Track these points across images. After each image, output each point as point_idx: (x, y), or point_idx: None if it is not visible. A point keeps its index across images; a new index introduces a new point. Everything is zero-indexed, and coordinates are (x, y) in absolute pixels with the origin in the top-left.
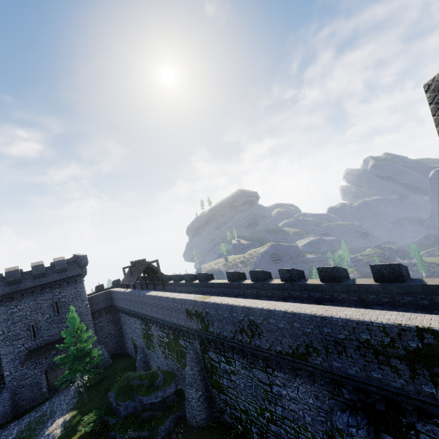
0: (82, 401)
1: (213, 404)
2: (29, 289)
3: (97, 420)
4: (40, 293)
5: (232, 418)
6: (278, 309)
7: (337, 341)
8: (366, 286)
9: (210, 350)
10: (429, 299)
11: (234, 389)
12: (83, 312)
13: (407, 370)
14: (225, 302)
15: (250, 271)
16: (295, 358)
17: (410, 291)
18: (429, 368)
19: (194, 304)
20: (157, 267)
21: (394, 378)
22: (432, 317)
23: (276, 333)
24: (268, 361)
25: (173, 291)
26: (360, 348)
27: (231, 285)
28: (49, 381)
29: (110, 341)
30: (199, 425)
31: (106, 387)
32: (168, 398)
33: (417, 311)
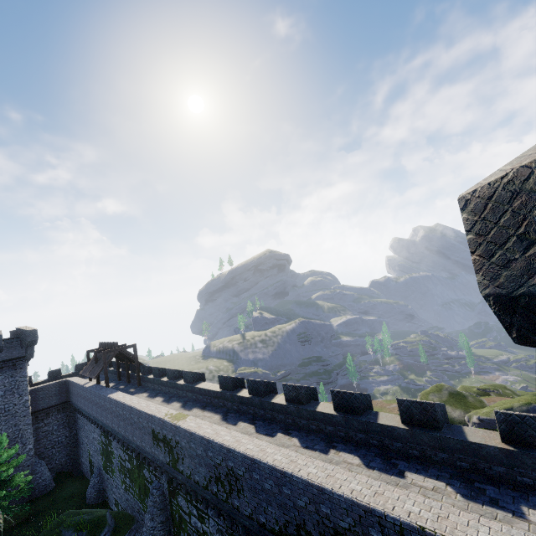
0: None
1: None
2: None
3: None
4: None
5: None
6: (265, 461)
7: (338, 530)
8: (391, 428)
9: (180, 495)
10: (470, 462)
11: None
12: (19, 412)
13: None
14: (201, 431)
15: (248, 380)
16: None
17: (446, 446)
18: None
19: (162, 426)
20: (133, 355)
21: None
22: (469, 518)
23: (260, 495)
24: (250, 530)
25: (150, 392)
26: None
27: (223, 395)
28: None
29: (57, 453)
30: None
31: (33, 530)
32: None
33: (453, 479)
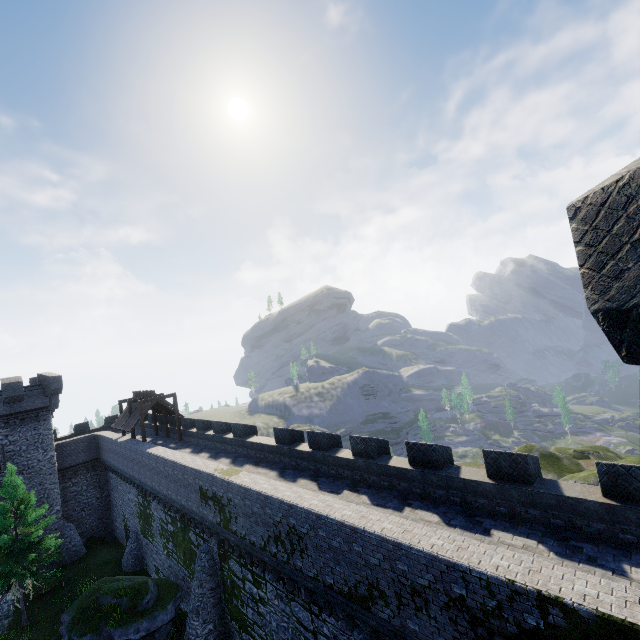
0: (18, 625)
1: None
2: None
3: None
4: None
5: None
6: (333, 516)
7: (416, 588)
8: (475, 483)
9: (232, 558)
10: (566, 518)
11: (263, 627)
12: (44, 469)
13: None
14: (257, 487)
15: (309, 433)
16: (353, 602)
17: (538, 502)
18: None
19: (212, 482)
20: (173, 405)
21: None
22: (564, 572)
23: (327, 554)
24: (314, 594)
25: (194, 447)
26: (450, 607)
27: (279, 450)
28: None
29: (88, 516)
30: None
31: (65, 599)
32: (159, 630)
33: (546, 537)
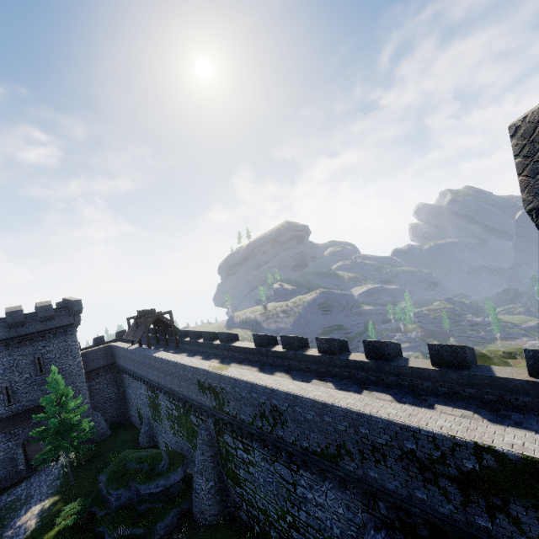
0: (68, 484)
1: (227, 497)
2: (3, 342)
3: (82, 510)
4: (17, 346)
5: (249, 516)
6: (307, 396)
7: (376, 446)
8: (421, 370)
9: (226, 433)
10: (497, 394)
11: (252, 483)
12: (74, 371)
13: (459, 494)
14: (244, 377)
15: (282, 337)
16: (324, 459)
17: (474, 382)
18: (486, 496)
19: (207, 376)
20: (170, 320)
21: (442, 502)
22: (496, 429)
23: (303, 425)
24: (293, 456)
25: (189, 352)
26: (403, 458)
27: (258, 351)
28: (29, 455)
29: (109, 407)
30: (209, 522)
31: (100, 466)
32: (172, 486)
33: (480, 409)
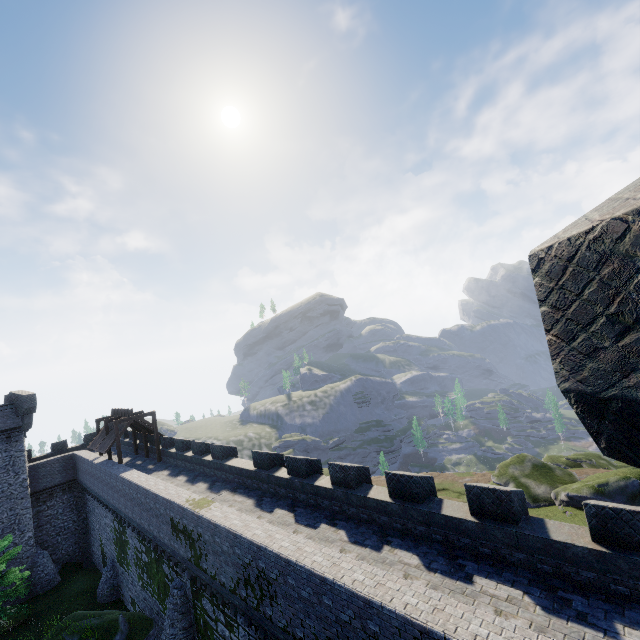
0: None
1: None
2: None
3: None
4: None
5: None
6: (302, 564)
7: None
8: (457, 521)
9: (205, 597)
10: (553, 564)
11: None
12: (15, 493)
13: None
14: (227, 523)
15: (287, 458)
16: None
17: (524, 545)
18: None
19: (182, 514)
20: (152, 424)
21: None
22: None
23: (297, 604)
24: None
25: (172, 469)
26: None
27: (257, 475)
28: None
29: (63, 541)
30: None
31: (33, 636)
32: None
33: (532, 586)
